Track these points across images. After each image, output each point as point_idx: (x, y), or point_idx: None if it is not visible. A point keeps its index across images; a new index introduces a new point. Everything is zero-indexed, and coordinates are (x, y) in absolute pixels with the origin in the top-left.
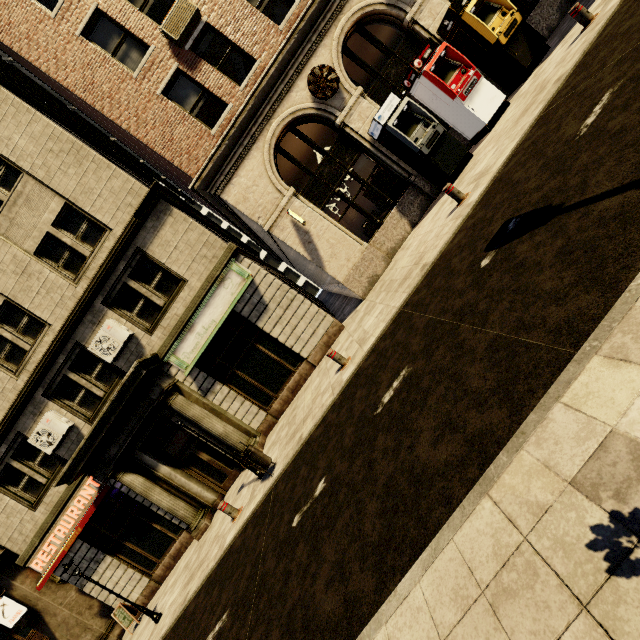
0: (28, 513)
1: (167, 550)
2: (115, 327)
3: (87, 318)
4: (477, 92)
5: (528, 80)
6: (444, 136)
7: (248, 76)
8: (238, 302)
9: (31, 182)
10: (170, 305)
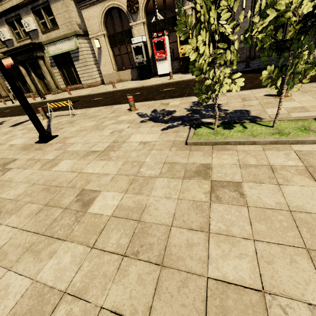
0: None
1: (29, 93)
2: (31, 22)
3: (24, 9)
4: (163, 63)
5: (177, 75)
6: (145, 65)
7: None
8: (71, 50)
9: None
10: (51, 31)
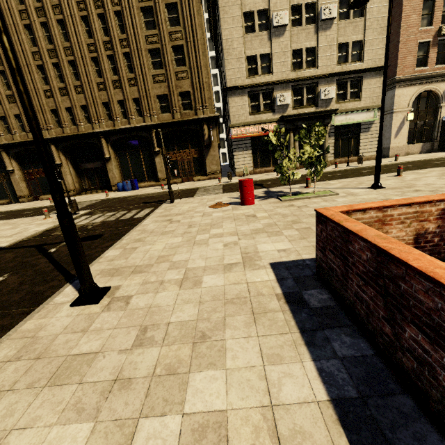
0: (247, 114)
1: (265, 167)
2: (334, 91)
3: (328, 79)
4: None
5: None
6: None
7: (440, 65)
8: (364, 122)
9: (362, 22)
10: (349, 102)
